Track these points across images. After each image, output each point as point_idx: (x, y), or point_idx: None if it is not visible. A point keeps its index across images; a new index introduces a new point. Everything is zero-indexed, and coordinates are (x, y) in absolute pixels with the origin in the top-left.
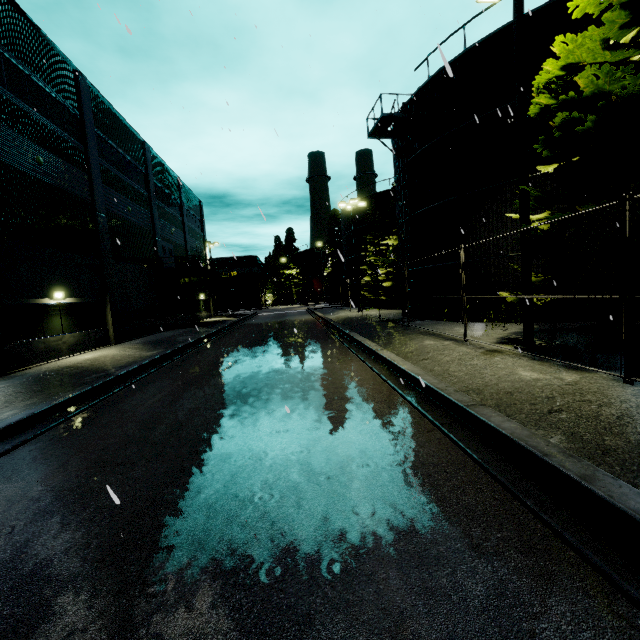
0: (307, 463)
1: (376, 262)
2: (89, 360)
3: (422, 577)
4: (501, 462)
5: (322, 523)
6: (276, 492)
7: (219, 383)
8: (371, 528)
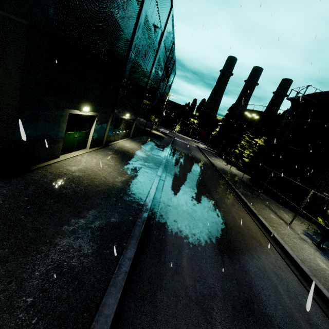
0: (259, 269)
1: (245, 146)
2: (131, 149)
3: (309, 327)
4: (321, 302)
5: (276, 296)
6: (257, 277)
7: (199, 200)
8: (290, 305)
